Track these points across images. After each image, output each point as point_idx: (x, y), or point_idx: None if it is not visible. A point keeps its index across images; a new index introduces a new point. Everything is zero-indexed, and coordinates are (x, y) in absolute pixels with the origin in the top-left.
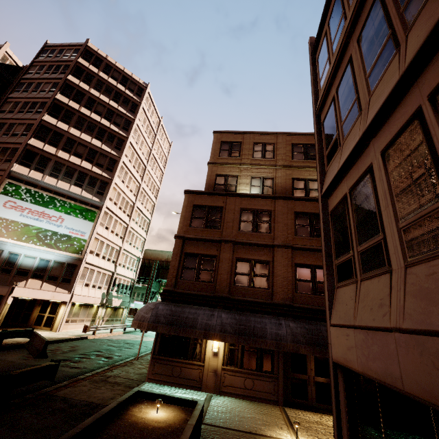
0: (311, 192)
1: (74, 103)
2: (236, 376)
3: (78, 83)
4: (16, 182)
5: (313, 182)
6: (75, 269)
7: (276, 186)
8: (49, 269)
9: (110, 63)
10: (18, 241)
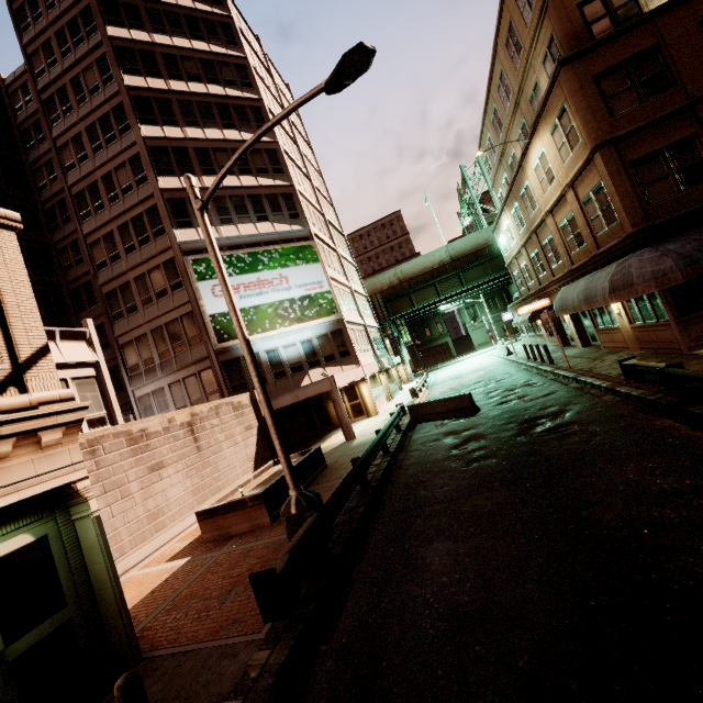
0: None
1: (153, 80)
2: None
3: (129, 35)
4: (199, 256)
5: None
6: (343, 336)
7: None
8: (318, 351)
9: None
10: (265, 333)
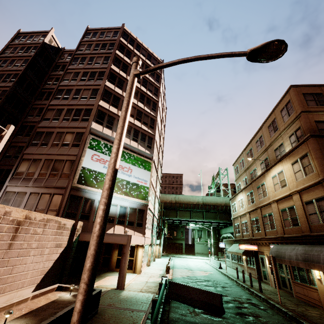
0: None
1: (122, 72)
2: None
3: (123, 57)
4: (96, 138)
5: None
6: (143, 214)
7: None
8: (126, 215)
9: (139, 43)
10: None
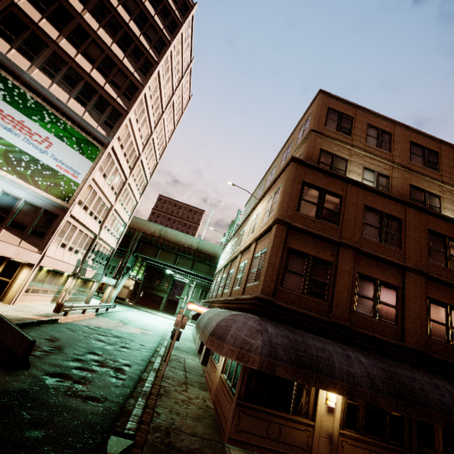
0: (430, 208)
1: None
2: (358, 447)
3: None
4: None
5: (432, 196)
6: (53, 221)
7: (392, 188)
8: (14, 212)
9: None
10: None
